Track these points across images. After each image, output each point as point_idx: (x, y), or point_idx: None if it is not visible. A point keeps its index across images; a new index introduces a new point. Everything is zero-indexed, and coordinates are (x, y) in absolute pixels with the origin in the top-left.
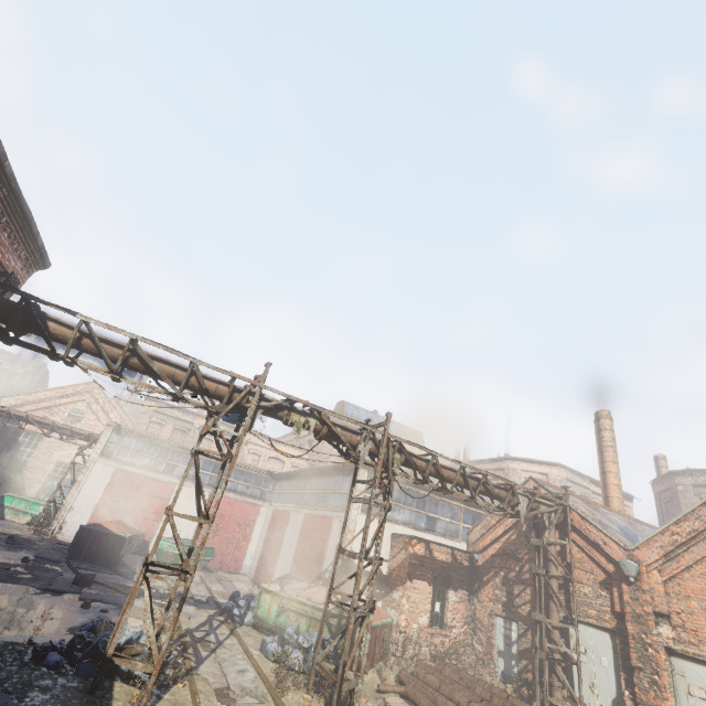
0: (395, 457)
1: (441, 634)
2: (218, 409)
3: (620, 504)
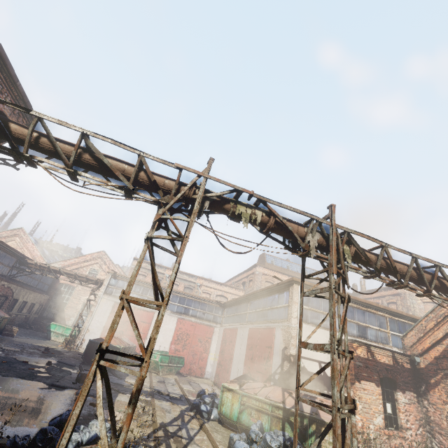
0: (344, 248)
1: (399, 436)
2: (167, 201)
3: None
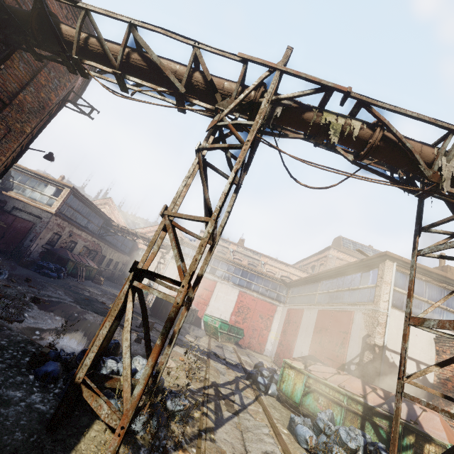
0: None
1: None
2: (226, 107)
3: None
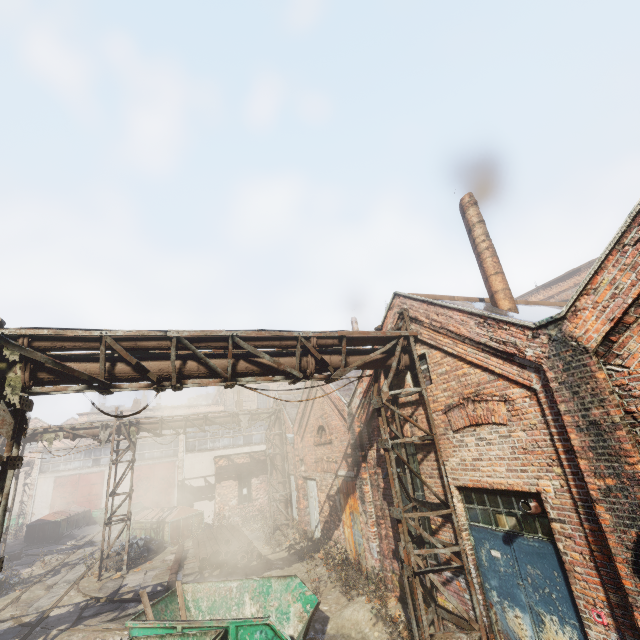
0: (131, 430)
1: (249, 506)
2: None
3: None
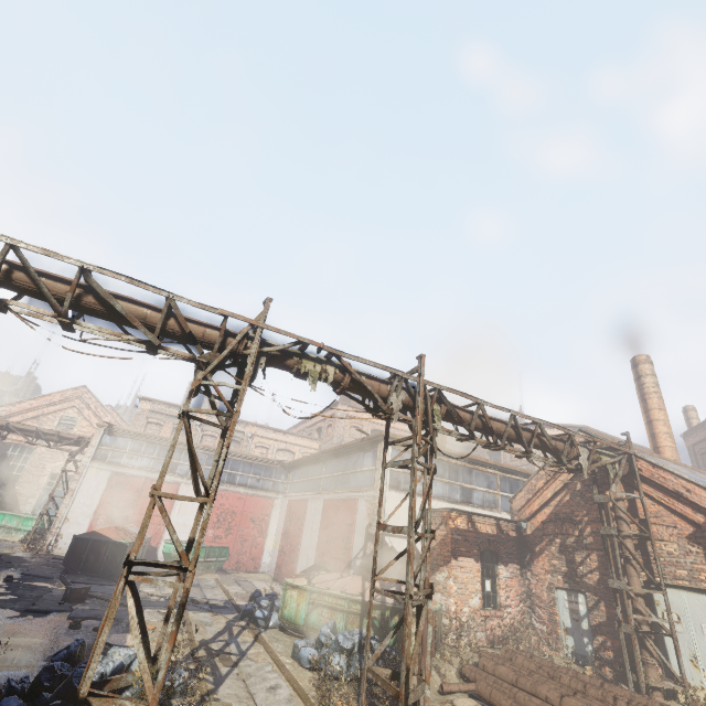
0: (434, 408)
1: (496, 616)
2: (209, 359)
3: (674, 453)
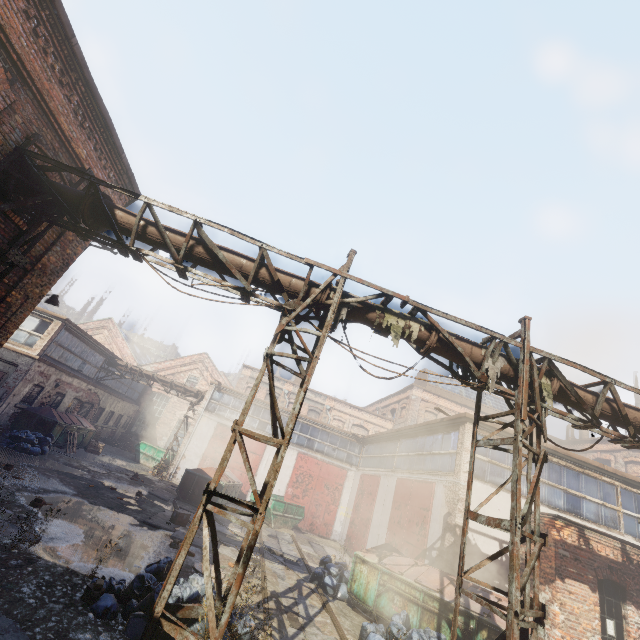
0: (542, 382)
1: None
2: (293, 307)
3: None
